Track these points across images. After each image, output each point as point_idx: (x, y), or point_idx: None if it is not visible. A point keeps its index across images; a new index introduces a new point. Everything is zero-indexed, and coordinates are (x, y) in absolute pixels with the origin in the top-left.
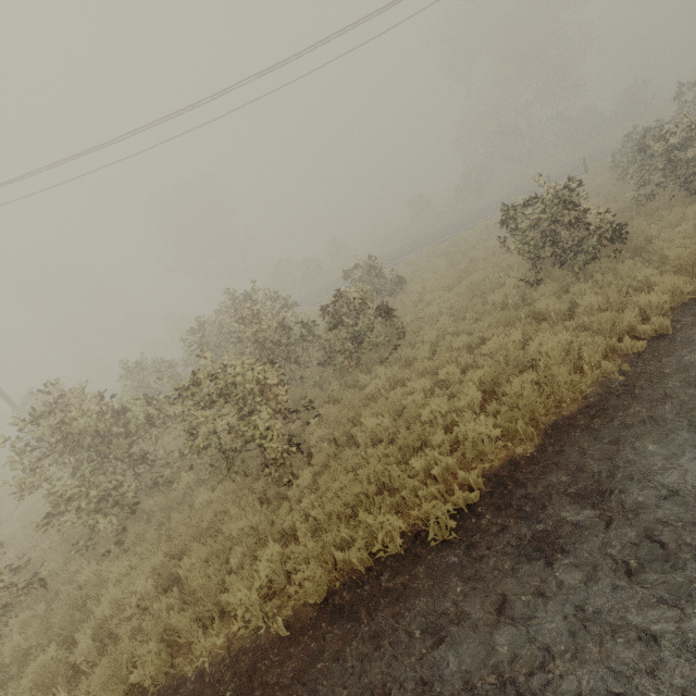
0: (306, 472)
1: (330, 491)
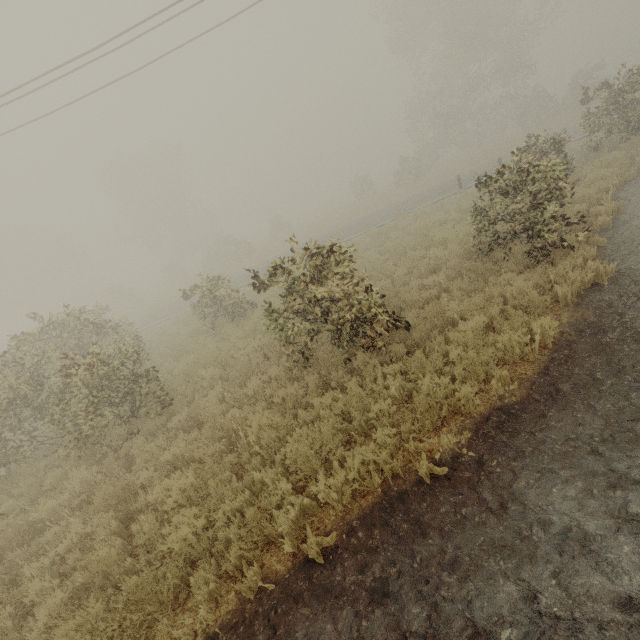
0: None
1: None
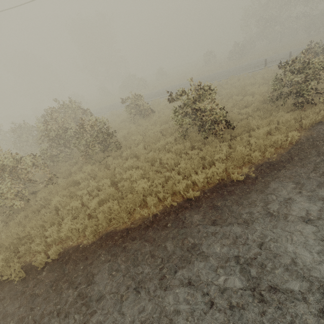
0: (21, 215)
1: (9, 232)
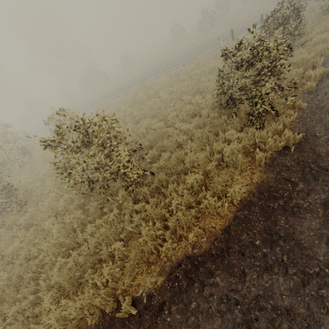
0: None
1: None
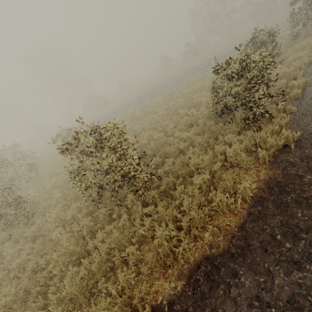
0: None
1: None
